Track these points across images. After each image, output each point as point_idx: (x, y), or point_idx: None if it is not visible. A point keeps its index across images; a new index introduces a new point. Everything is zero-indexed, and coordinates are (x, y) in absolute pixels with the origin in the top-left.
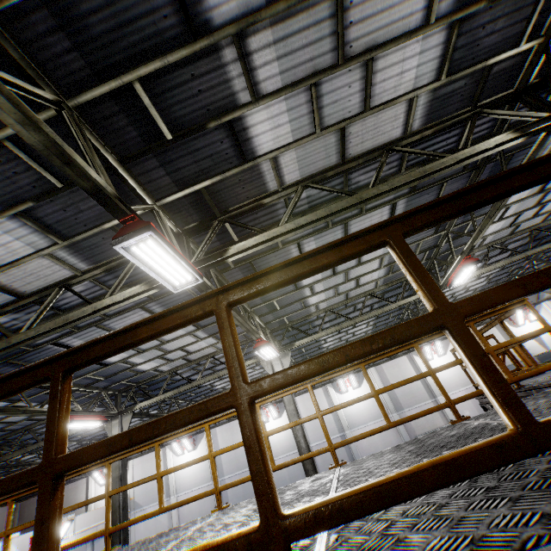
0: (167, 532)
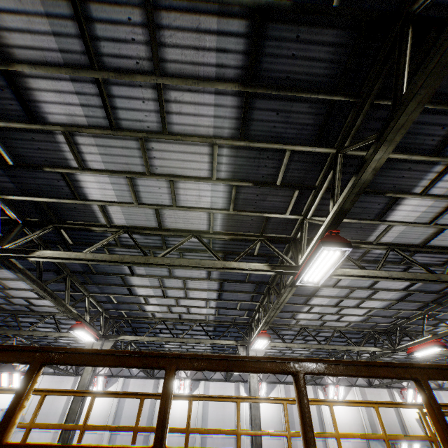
0: None
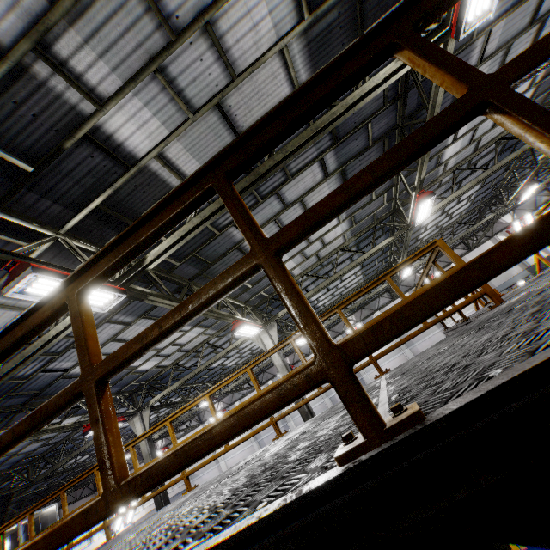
0: (145, 519)
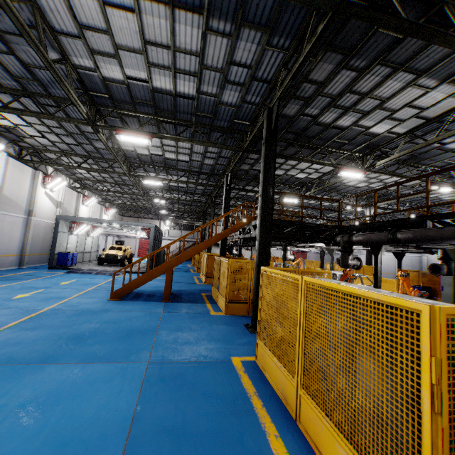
0: None
